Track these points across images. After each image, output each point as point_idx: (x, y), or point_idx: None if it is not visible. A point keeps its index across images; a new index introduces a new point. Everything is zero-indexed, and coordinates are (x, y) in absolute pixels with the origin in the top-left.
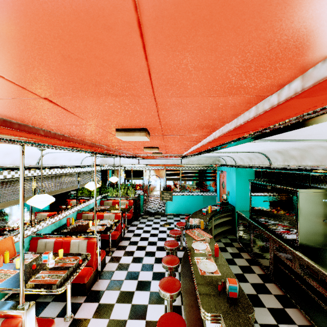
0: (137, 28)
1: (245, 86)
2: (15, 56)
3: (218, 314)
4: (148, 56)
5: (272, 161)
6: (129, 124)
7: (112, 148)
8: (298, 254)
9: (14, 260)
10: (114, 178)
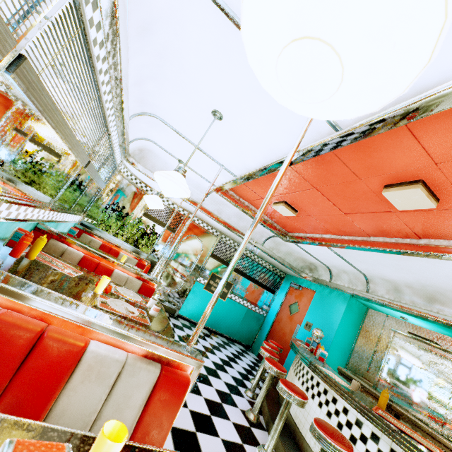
0: None
1: None
2: None
3: None
4: None
5: None
6: None
7: None
8: None
9: None
10: (160, 200)
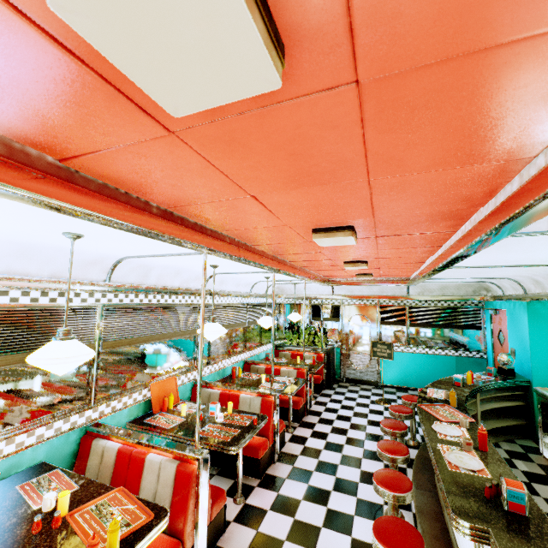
0: (359, 123)
1: (488, 151)
2: (252, 161)
3: (484, 527)
4: (367, 141)
5: None
6: (331, 221)
7: (296, 266)
8: None
9: (178, 407)
10: (295, 314)
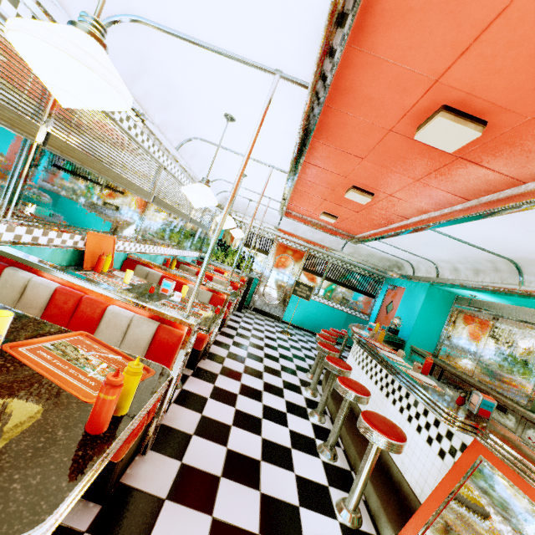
0: None
1: None
2: None
3: (476, 423)
4: None
5: (526, 280)
6: (491, 99)
7: None
8: (532, 415)
9: (114, 272)
10: (240, 231)
